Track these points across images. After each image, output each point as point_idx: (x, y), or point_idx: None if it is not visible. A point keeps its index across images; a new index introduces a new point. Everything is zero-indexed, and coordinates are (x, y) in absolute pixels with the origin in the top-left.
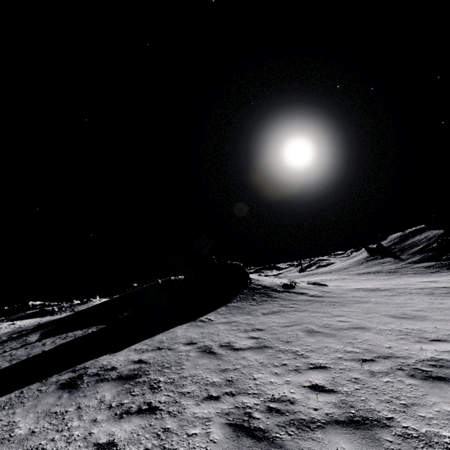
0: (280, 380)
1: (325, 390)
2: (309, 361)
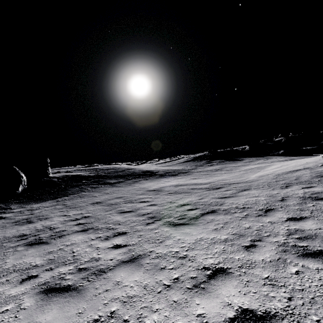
0: None
1: None
2: None
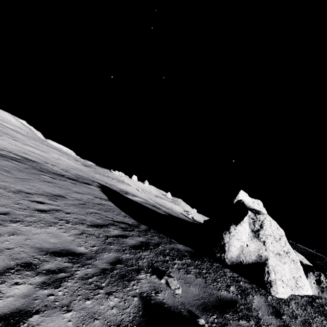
0: (18, 164)
1: (2, 159)
2: (7, 164)
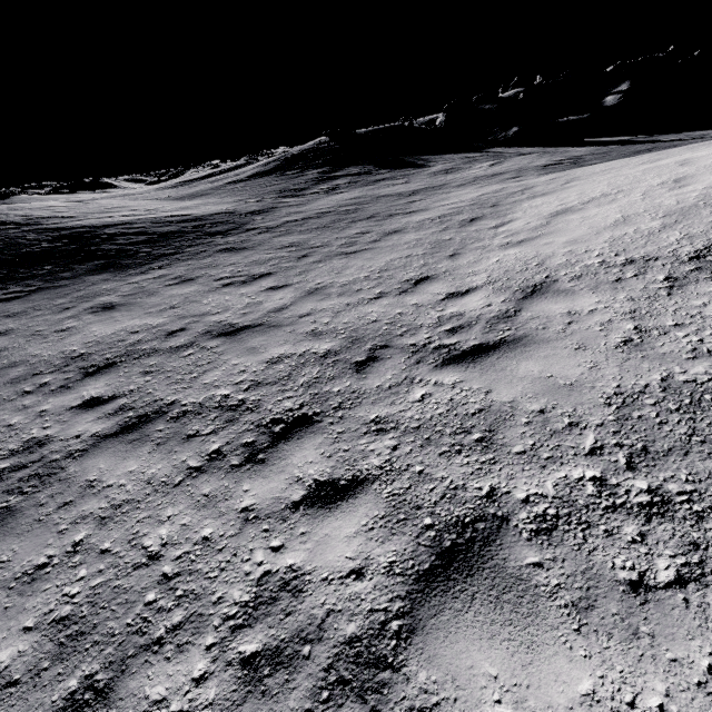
0: None
1: None
2: None
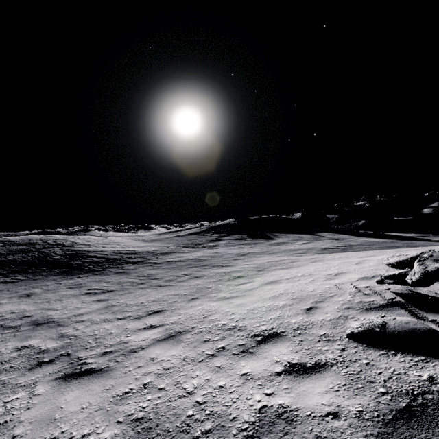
0: None
1: None
2: None
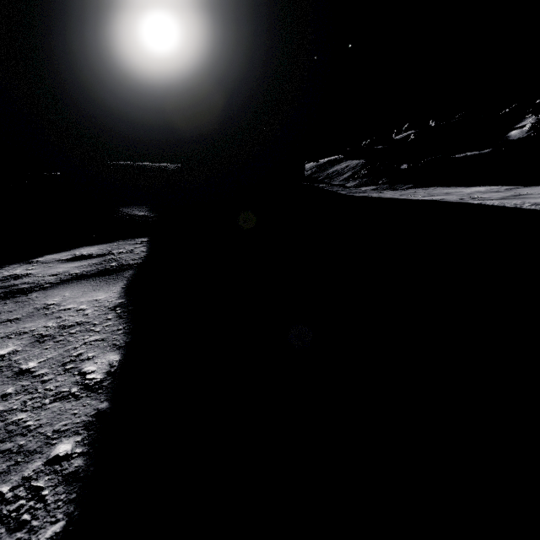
0: None
1: None
2: None
